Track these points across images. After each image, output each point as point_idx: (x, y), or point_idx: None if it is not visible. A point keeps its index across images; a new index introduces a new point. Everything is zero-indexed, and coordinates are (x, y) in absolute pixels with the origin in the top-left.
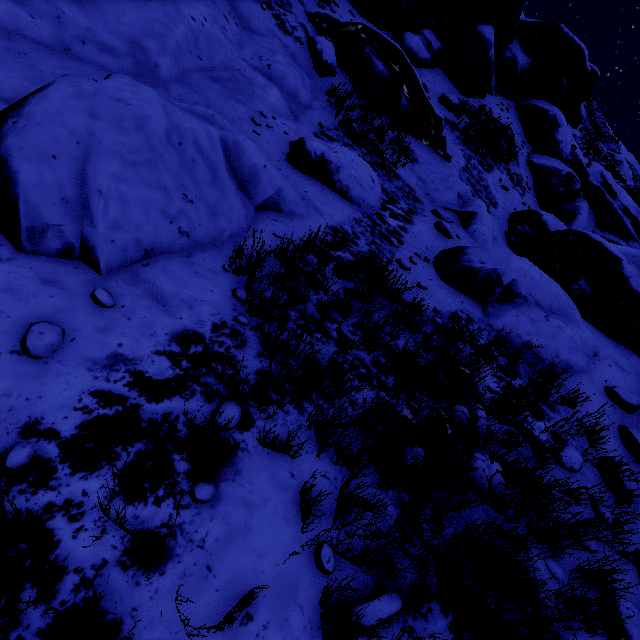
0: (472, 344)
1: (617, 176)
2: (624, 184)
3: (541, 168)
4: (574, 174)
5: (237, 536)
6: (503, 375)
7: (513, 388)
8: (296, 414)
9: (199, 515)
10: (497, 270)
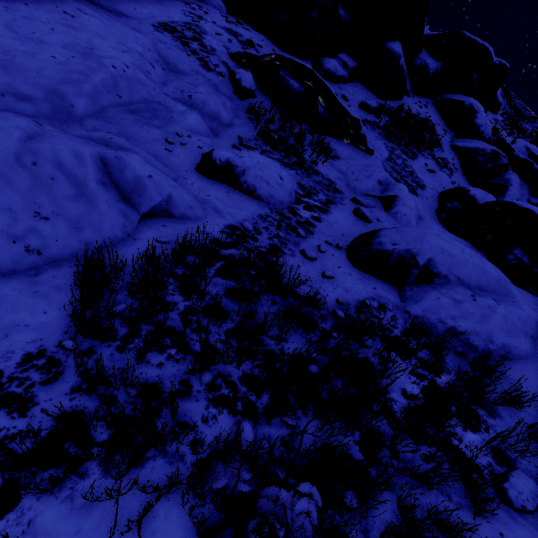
0: (383, 337)
1: None
2: None
3: (465, 150)
4: (499, 151)
5: None
6: (424, 371)
7: (437, 388)
8: (97, 475)
9: None
10: (410, 250)
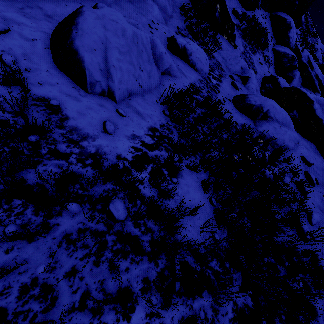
0: (250, 137)
1: (315, 57)
2: (317, 62)
3: (279, 52)
4: (295, 56)
5: (186, 193)
6: (262, 150)
7: None
8: (194, 159)
9: (174, 187)
10: (261, 105)
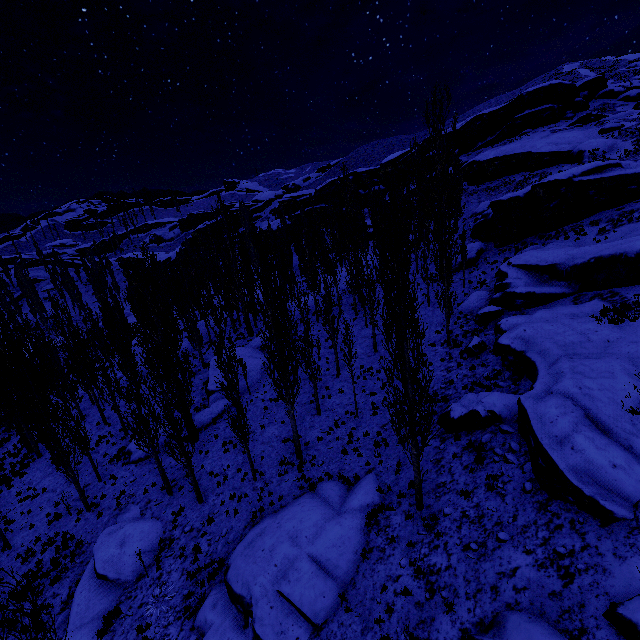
0: None
1: None
2: None
3: (623, 98)
4: (633, 90)
5: None
6: None
7: None
8: None
9: None
10: None
